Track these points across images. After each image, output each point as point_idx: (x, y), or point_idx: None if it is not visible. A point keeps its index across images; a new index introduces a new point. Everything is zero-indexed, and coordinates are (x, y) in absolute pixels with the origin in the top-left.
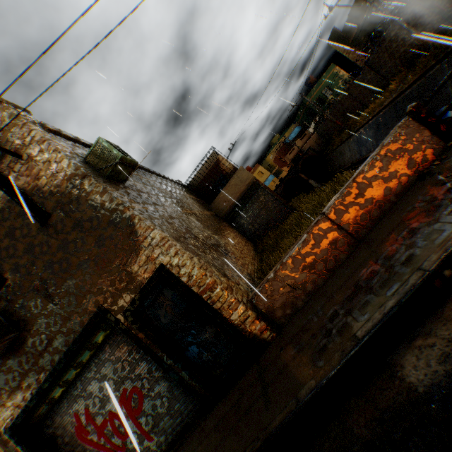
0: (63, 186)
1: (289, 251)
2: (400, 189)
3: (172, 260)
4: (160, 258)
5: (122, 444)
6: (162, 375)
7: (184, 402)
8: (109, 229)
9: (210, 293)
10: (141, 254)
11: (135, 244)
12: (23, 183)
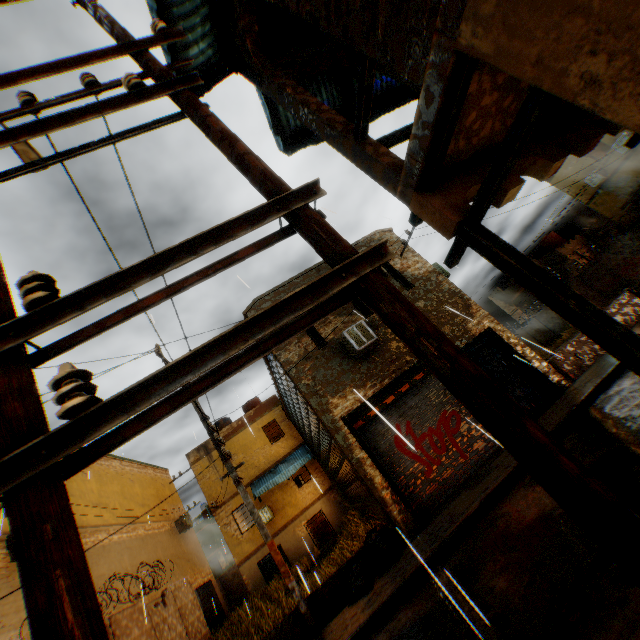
0: (424, 274)
1: (571, 339)
2: (630, 321)
3: (496, 326)
4: (487, 324)
5: (437, 459)
6: None
7: None
8: (453, 301)
9: (522, 350)
10: (474, 319)
11: (471, 313)
12: (397, 267)
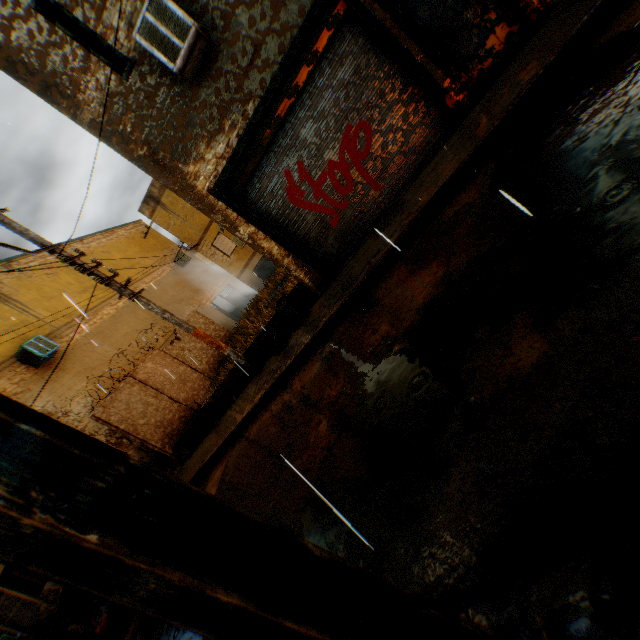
0: None
1: None
2: None
3: None
4: None
5: (343, 202)
6: (398, 100)
7: (422, 135)
8: None
9: None
10: None
11: None
12: None
